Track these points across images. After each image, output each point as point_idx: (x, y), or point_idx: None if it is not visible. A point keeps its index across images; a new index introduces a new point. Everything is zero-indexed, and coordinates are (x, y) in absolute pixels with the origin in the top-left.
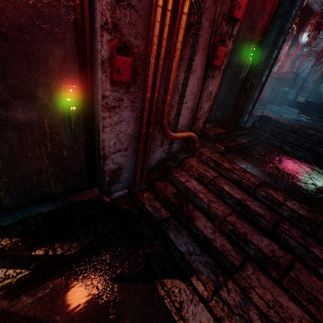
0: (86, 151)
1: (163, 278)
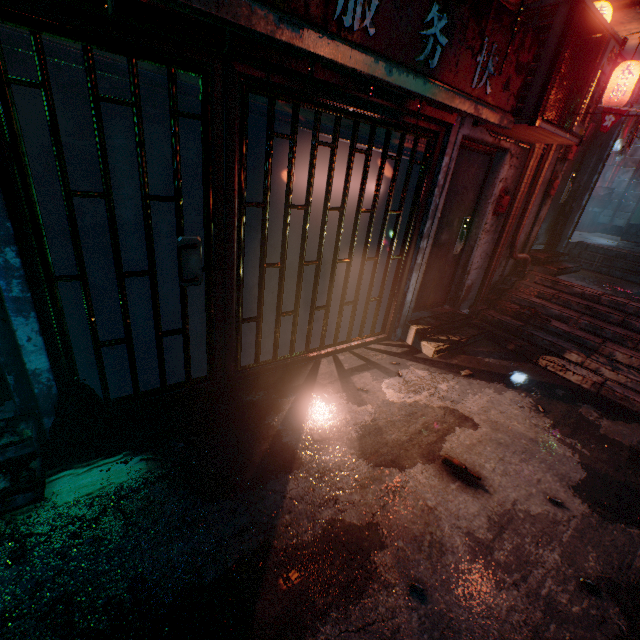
0: (455, 267)
1: (541, 355)
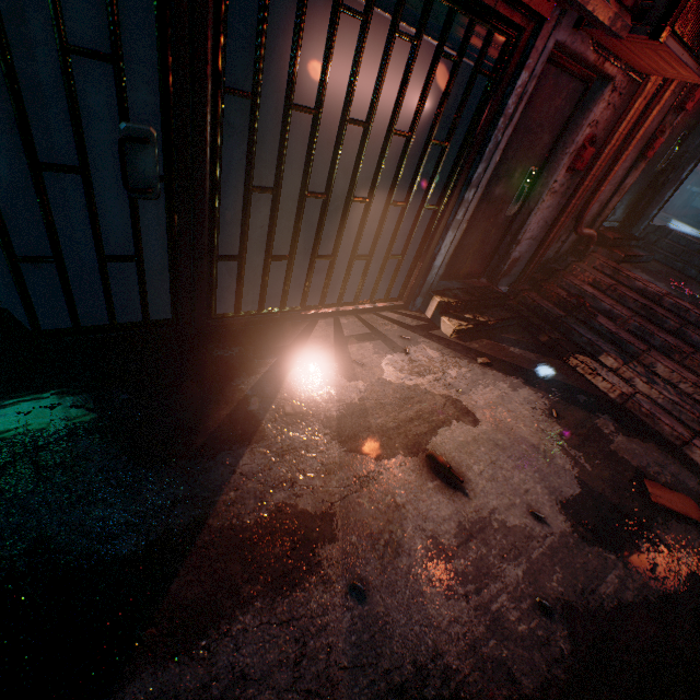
0: (503, 233)
1: (574, 354)
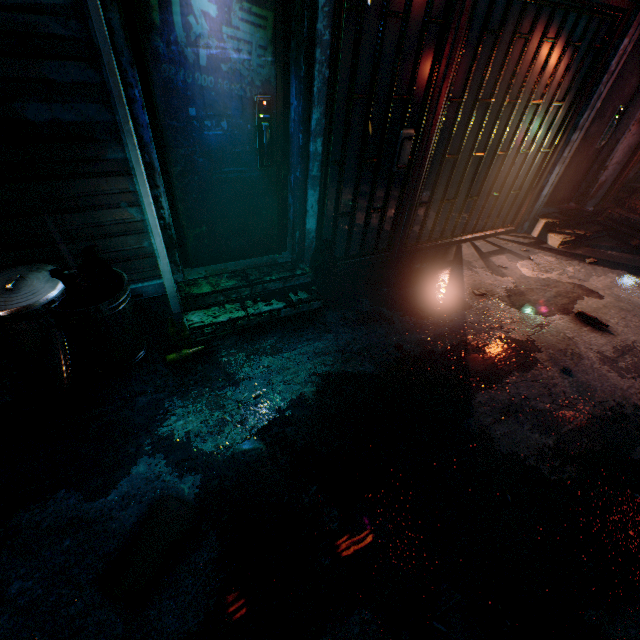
0: (592, 163)
1: None
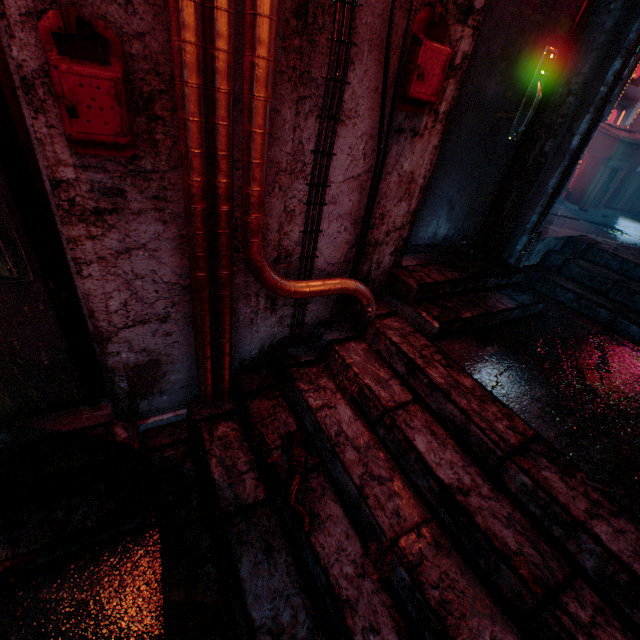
0: (58, 318)
1: None
